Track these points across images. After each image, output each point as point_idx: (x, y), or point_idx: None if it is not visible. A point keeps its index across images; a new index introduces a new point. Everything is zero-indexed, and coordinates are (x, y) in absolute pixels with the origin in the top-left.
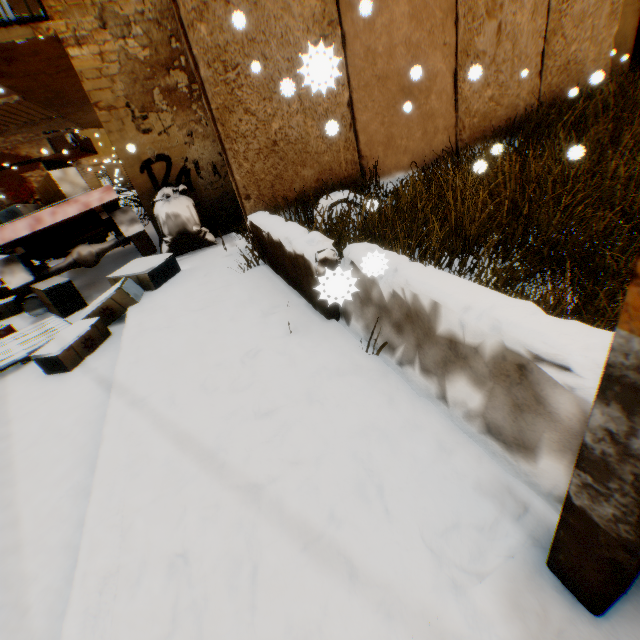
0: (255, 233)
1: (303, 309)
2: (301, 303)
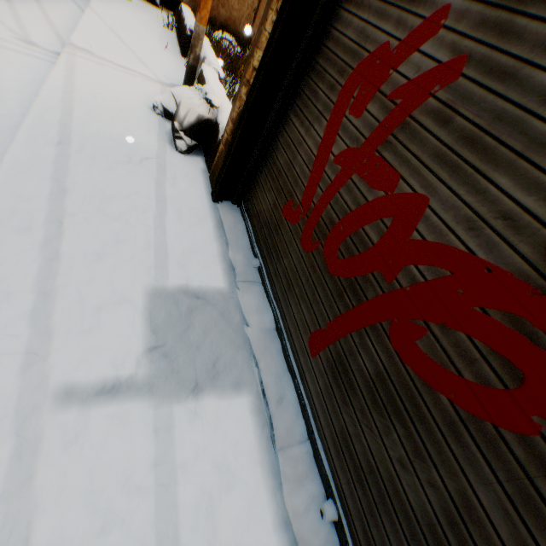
0: (180, 15)
1: (176, 50)
2: (177, 49)
